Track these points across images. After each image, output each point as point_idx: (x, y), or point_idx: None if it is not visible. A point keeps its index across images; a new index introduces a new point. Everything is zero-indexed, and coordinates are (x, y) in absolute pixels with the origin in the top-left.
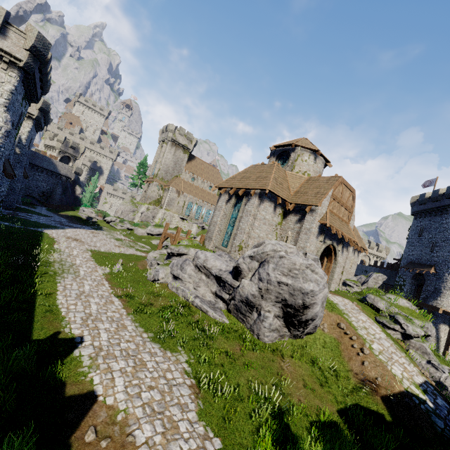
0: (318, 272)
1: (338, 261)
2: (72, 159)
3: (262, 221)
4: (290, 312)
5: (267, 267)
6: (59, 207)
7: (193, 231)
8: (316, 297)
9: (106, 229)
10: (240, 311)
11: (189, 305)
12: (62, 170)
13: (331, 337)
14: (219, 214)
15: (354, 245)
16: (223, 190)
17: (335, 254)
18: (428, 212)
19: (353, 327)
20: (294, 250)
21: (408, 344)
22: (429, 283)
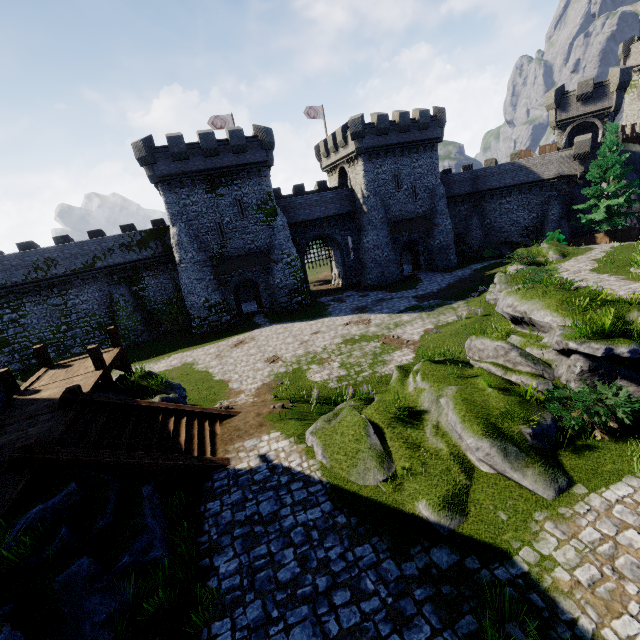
0: None
1: None
2: (597, 123)
3: None
4: None
5: None
6: None
7: None
8: None
9: (449, 306)
10: None
11: None
12: (547, 169)
13: None
14: None
15: None
16: None
17: None
18: None
19: None
20: None
21: None
22: None
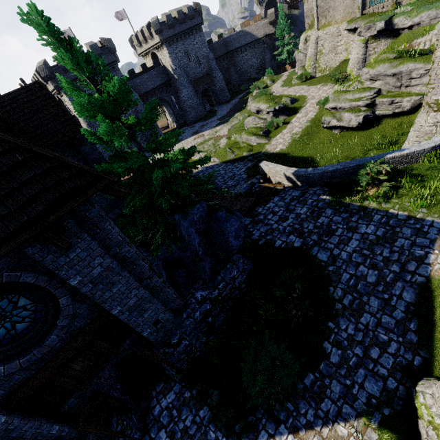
0: None
1: None
2: None
3: None
4: None
5: None
6: None
7: (350, 62)
8: None
9: (234, 117)
10: None
11: None
12: (259, 32)
13: None
14: None
15: None
16: None
17: None
18: None
19: None
20: None
21: None
22: None
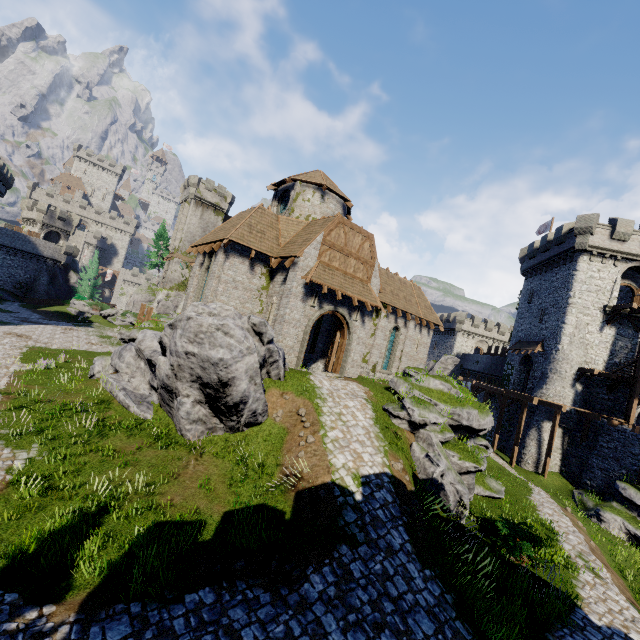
0: (235, 334)
1: (357, 335)
2: (62, 236)
3: (231, 284)
4: (211, 394)
5: (175, 335)
6: (44, 301)
7: None
8: (231, 368)
9: (98, 326)
10: (166, 402)
11: (112, 401)
12: (46, 251)
13: (281, 427)
14: (192, 282)
15: (415, 319)
16: (197, 249)
17: (347, 325)
18: (538, 268)
19: (318, 413)
20: (232, 313)
21: (417, 436)
22: (536, 366)
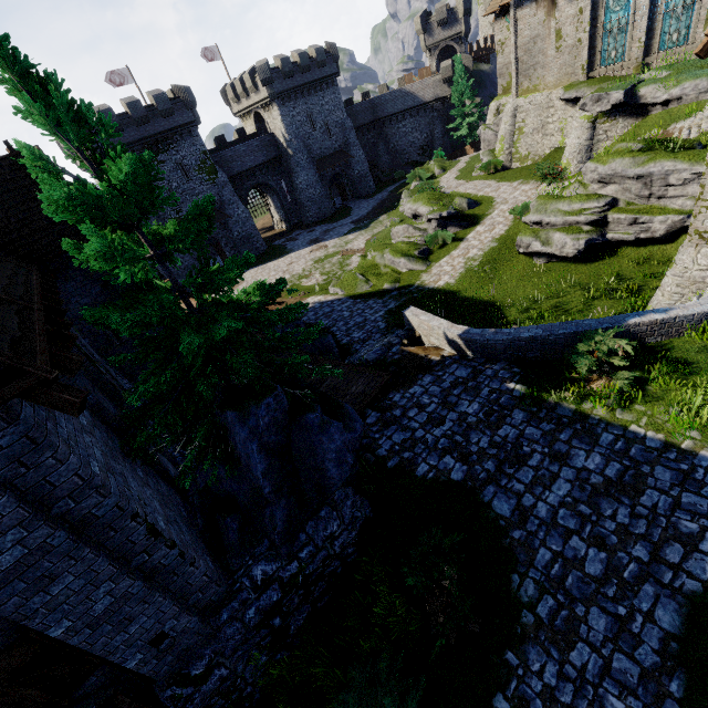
0: None
1: None
2: (455, 47)
3: None
4: None
5: None
6: None
7: (567, 150)
8: None
9: (378, 222)
10: None
11: None
12: (426, 93)
13: None
14: None
15: None
16: None
17: None
18: None
19: None
20: None
21: None
22: None
